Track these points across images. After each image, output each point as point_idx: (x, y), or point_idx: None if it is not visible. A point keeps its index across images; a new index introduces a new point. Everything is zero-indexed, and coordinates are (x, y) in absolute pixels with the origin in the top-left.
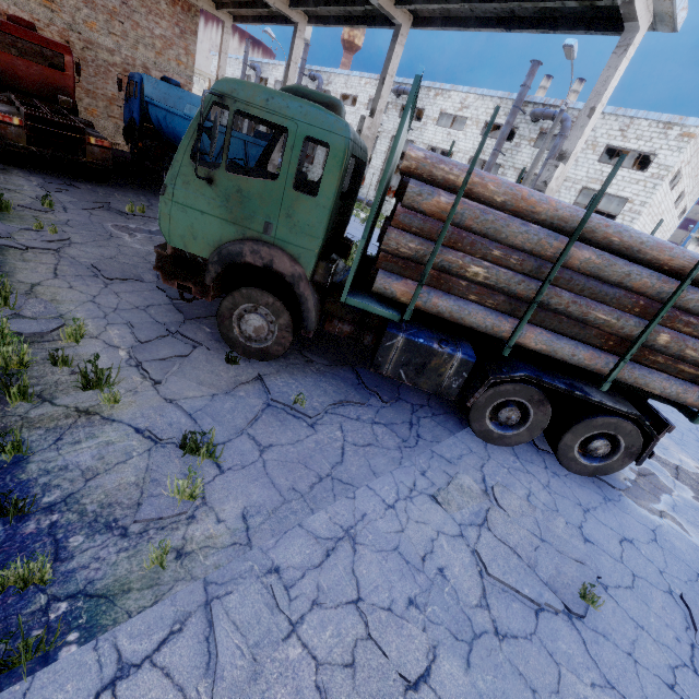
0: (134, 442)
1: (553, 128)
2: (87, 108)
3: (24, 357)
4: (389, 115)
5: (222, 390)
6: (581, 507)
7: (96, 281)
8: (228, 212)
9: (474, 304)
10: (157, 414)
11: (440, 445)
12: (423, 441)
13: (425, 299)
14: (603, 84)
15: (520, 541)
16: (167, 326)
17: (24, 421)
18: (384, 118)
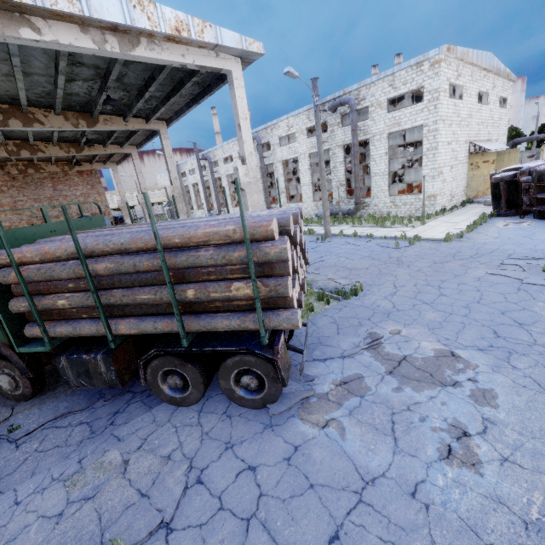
0: None
1: (317, 119)
2: None
3: None
4: None
5: None
6: (226, 445)
7: None
8: None
9: (85, 320)
10: None
11: (126, 425)
12: (111, 427)
13: (54, 331)
14: (235, 109)
15: (116, 503)
16: None
17: None
18: None
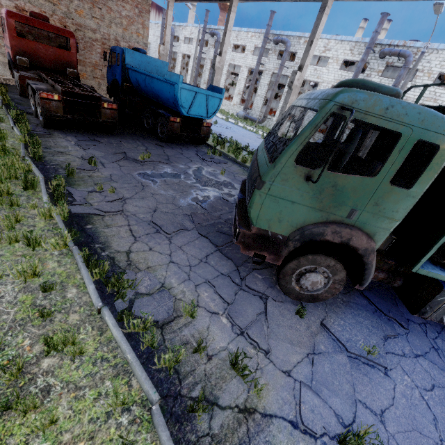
0: (301, 444)
1: (415, 66)
2: (80, 73)
3: (179, 357)
4: (270, 58)
5: (309, 347)
6: None
7: (161, 237)
8: (318, 202)
9: None
10: (291, 395)
11: None
12: None
13: None
14: None
15: None
16: (232, 278)
17: (215, 441)
18: (266, 60)
